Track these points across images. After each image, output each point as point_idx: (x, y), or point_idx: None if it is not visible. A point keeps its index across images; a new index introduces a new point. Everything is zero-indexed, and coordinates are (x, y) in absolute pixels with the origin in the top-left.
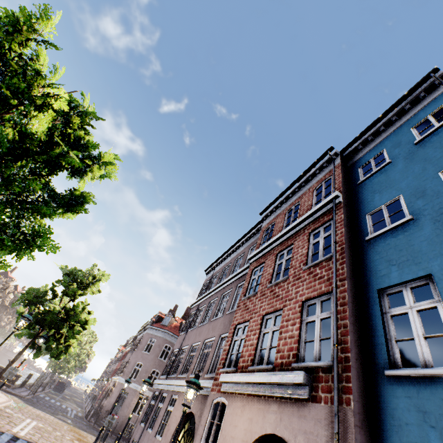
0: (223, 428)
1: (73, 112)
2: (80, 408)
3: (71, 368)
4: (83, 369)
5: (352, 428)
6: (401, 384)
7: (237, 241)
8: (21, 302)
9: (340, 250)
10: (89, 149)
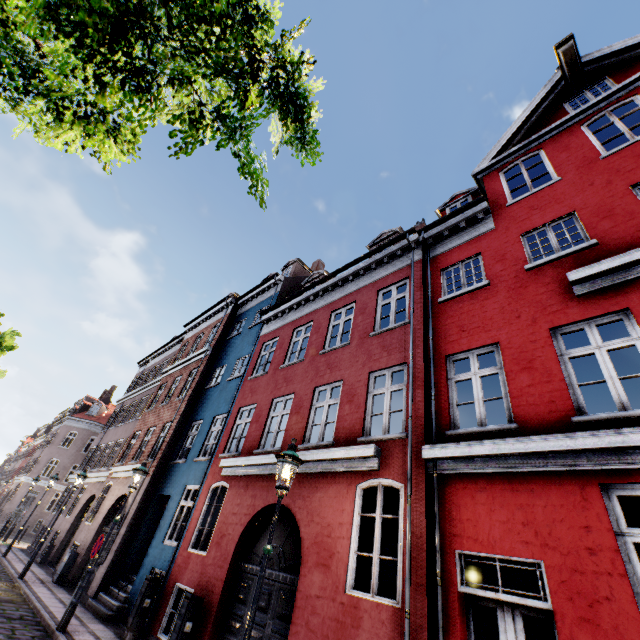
0: (106, 497)
1: None
2: None
3: None
4: None
5: (147, 484)
6: (173, 466)
7: (168, 343)
8: None
9: (189, 394)
10: None
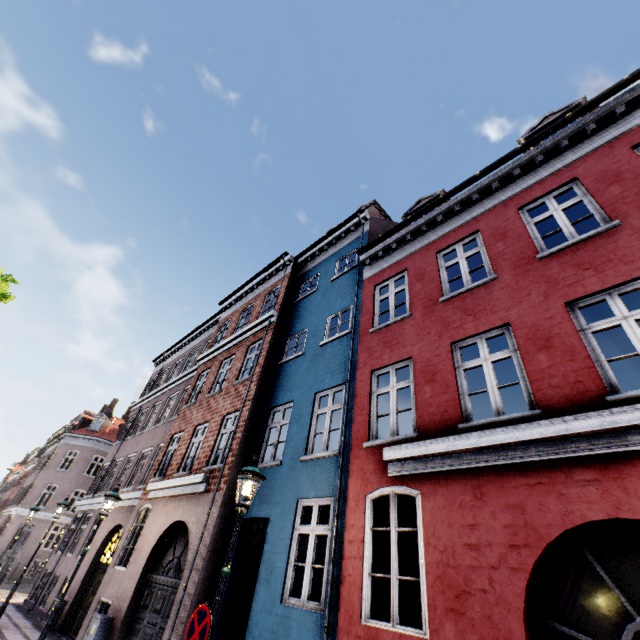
0: (145, 528)
1: None
2: None
3: None
4: None
5: (220, 503)
6: None
7: (194, 330)
8: None
9: (258, 373)
10: None
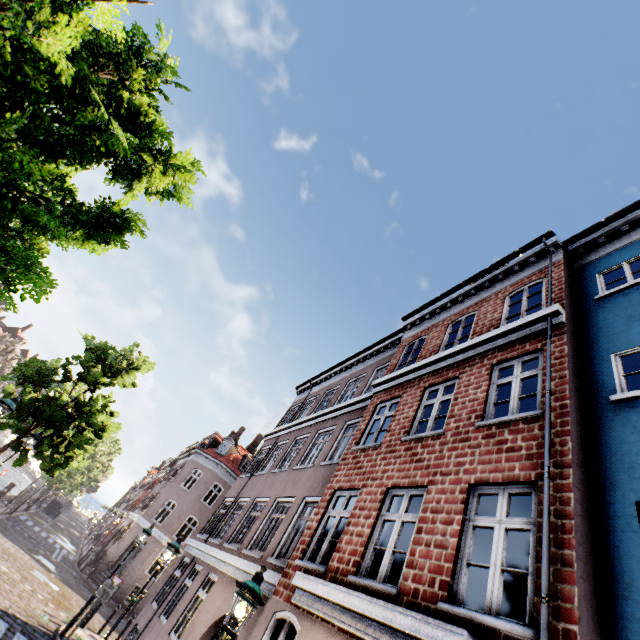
0: None
1: (136, 62)
2: (75, 546)
3: (75, 485)
4: (93, 489)
5: None
6: None
7: (356, 354)
8: (15, 376)
9: (558, 409)
10: (152, 137)
